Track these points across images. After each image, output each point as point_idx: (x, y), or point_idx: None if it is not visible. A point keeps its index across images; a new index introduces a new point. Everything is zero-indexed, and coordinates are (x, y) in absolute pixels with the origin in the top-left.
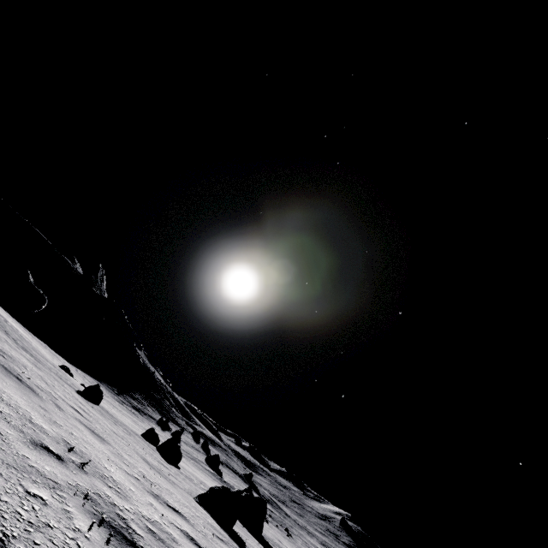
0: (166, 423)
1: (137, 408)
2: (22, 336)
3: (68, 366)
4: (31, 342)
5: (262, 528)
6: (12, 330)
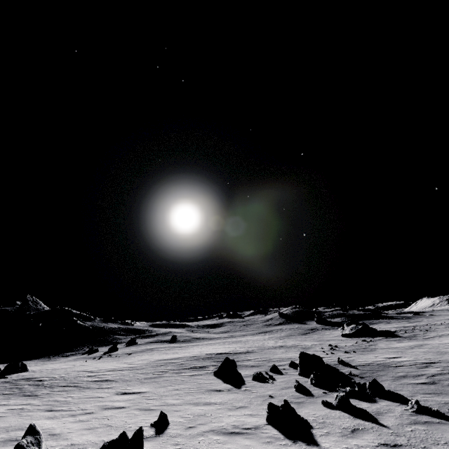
0: (91, 350)
1: (68, 355)
2: None
3: None
4: None
5: (15, 371)
6: None
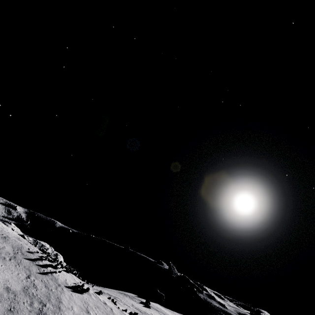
0: None
1: None
2: (165, 311)
3: (177, 314)
4: (167, 312)
5: None
6: (163, 312)
